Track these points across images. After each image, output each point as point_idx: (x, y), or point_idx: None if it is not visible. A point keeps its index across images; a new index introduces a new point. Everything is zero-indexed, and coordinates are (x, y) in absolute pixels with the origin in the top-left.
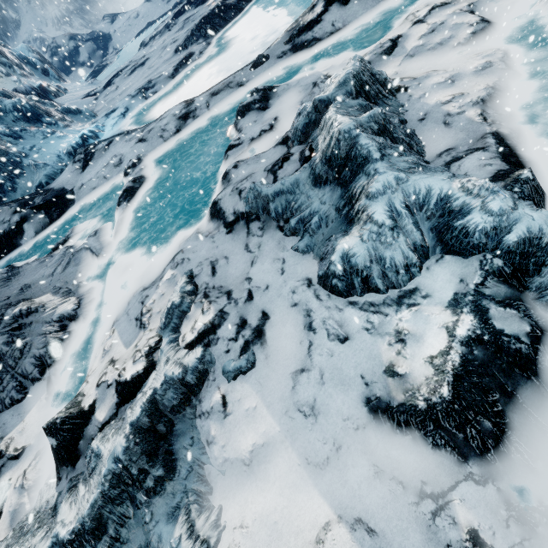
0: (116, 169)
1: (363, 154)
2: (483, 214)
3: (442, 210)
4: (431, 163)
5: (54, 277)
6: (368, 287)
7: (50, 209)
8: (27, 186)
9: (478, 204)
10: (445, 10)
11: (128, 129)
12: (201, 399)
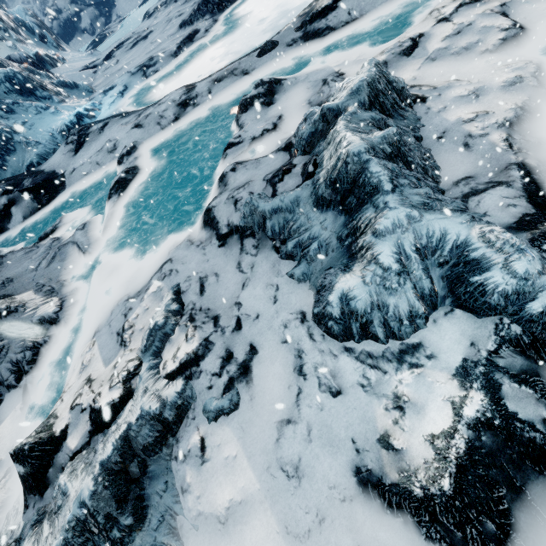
0: (110, 156)
1: (373, 183)
2: (505, 274)
3: (457, 258)
4: (446, 191)
5: (38, 272)
6: (367, 333)
7: (39, 193)
8: (18, 164)
9: (500, 260)
10: (474, 9)
11: (126, 111)
12: (179, 438)
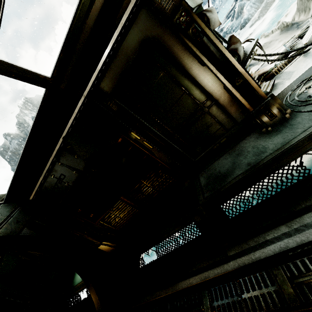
0: None
1: (243, 4)
2: None
3: None
4: None
5: None
6: (249, 20)
7: None
8: None
9: None
10: None
11: None
12: None
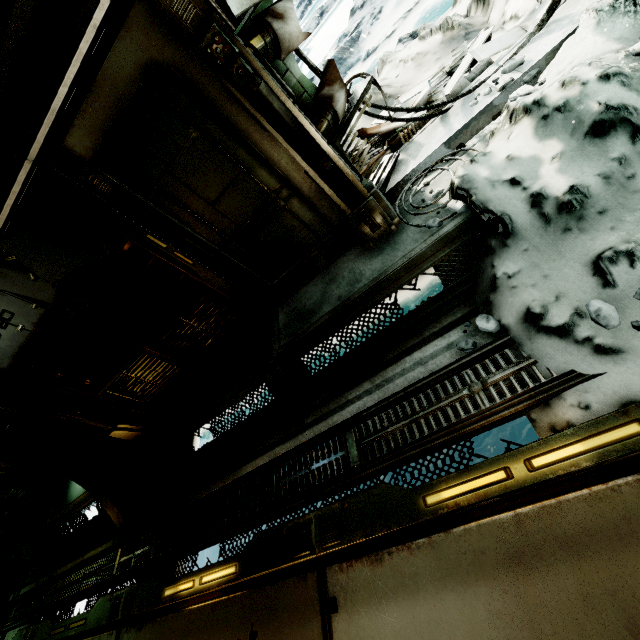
0: None
1: None
2: None
3: None
4: None
5: None
6: None
7: None
8: None
9: None
10: None
11: None
12: (359, 40)
